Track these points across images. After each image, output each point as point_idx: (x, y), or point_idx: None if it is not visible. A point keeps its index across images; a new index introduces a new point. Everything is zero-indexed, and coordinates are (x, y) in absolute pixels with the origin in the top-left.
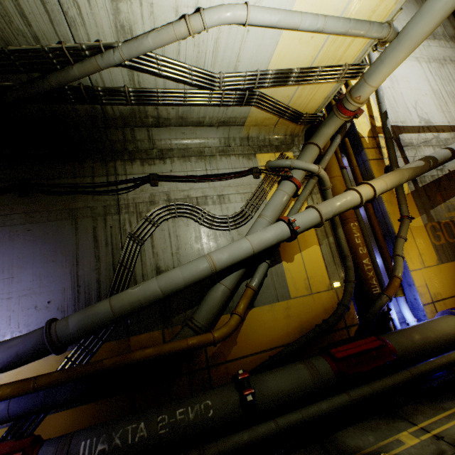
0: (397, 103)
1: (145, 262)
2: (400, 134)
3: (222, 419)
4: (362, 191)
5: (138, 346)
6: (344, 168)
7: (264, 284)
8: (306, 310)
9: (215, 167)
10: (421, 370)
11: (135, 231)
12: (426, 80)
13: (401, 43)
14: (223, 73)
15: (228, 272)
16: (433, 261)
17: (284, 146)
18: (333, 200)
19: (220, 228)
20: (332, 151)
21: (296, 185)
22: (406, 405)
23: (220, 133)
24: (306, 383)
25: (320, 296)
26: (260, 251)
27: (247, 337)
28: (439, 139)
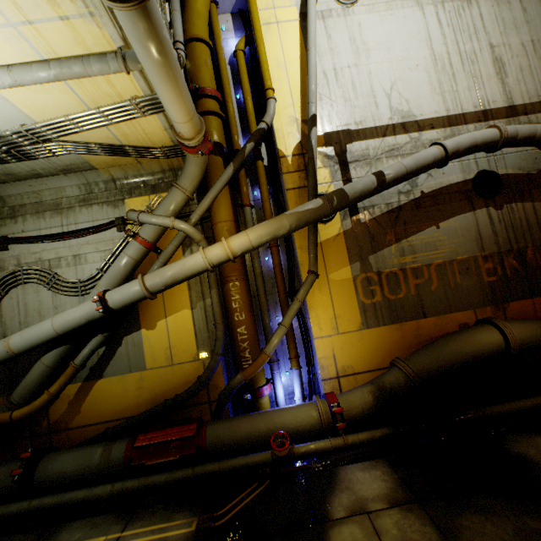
0: (357, 91)
1: None
2: (349, 144)
3: (0, 490)
4: (210, 253)
5: None
6: (245, 205)
7: (117, 353)
8: (163, 382)
9: (73, 221)
10: (207, 470)
11: None
12: (425, 40)
13: (148, 76)
14: None
15: (49, 349)
16: (353, 326)
17: (163, 184)
18: (167, 267)
19: (70, 294)
20: (216, 188)
21: (142, 245)
22: (154, 506)
23: (75, 179)
24: (91, 467)
25: (183, 367)
26: (68, 331)
27: (92, 407)
28: (419, 143)
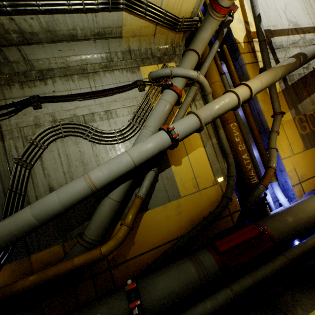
0: (268, 8)
1: (37, 184)
2: (272, 38)
3: None
4: (239, 92)
5: (39, 262)
6: (223, 73)
7: (155, 188)
8: (195, 205)
9: (100, 83)
10: (296, 254)
11: (21, 156)
12: None
13: None
14: None
15: (115, 186)
16: (300, 149)
17: (166, 57)
18: (211, 104)
19: (109, 143)
20: (211, 57)
21: (176, 93)
22: (284, 294)
23: (99, 47)
24: (193, 281)
25: (207, 191)
26: (142, 162)
27: (143, 237)
28: (305, 40)
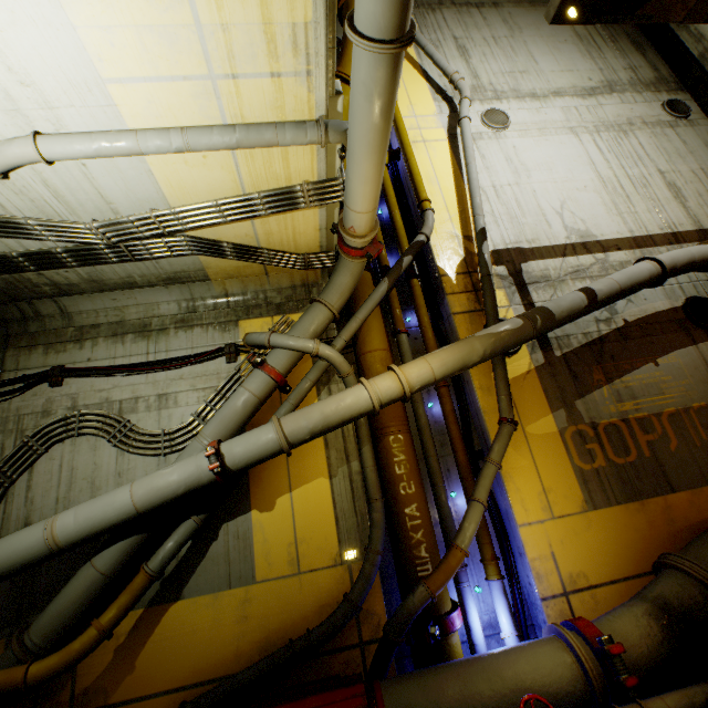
0: (523, 209)
1: (9, 515)
2: (524, 263)
3: None
4: (378, 386)
5: None
6: (401, 332)
7: (209, 553)
8: (283, 606)
9: (164, 348)
10: None
11: (4, 463)
12: (588, 163)
13: (351, 147)
14: (95, 222)
15: (110, 541)
16: (574, 505)
17: (292, 303)
18: (315, 406)
19: (147, 453)
20: (367, 307)
21: (271, 377)
22: None
23: (176, 293)
24: None
25: (317, 577)
26: (154, 507)
27: (156, 658)
28: (607, 264)
